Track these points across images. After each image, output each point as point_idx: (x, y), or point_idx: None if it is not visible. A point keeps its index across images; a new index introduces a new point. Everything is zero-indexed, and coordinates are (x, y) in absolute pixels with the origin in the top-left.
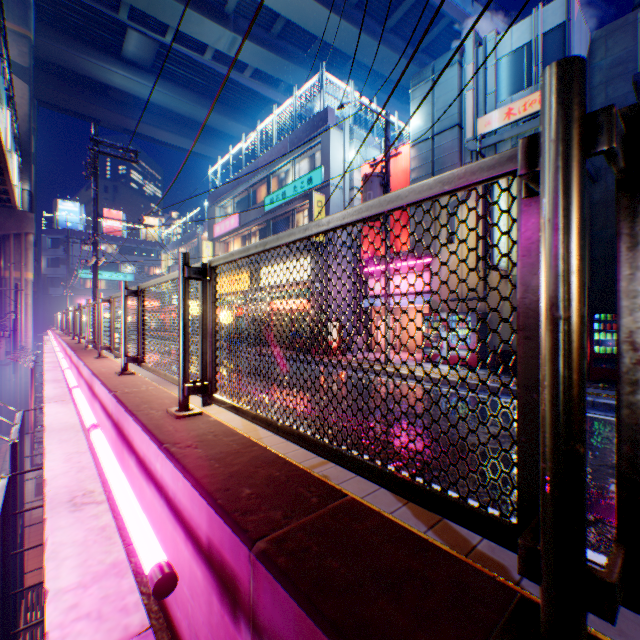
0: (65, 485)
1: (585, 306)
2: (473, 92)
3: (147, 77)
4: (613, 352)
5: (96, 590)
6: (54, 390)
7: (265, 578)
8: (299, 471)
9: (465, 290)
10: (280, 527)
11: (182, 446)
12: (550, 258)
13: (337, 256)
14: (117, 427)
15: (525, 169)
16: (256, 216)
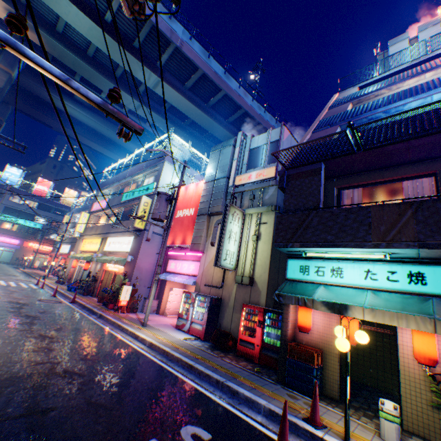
0: None
1: None
2: (237, 161)
3: (87, 111)
4: (274, 343)
5: None
6: None
7: None
8: None
9: (214, 279)
10: None
11: None
12: None
13: (149, 239)
14: None
15: None
16: (117, 203)
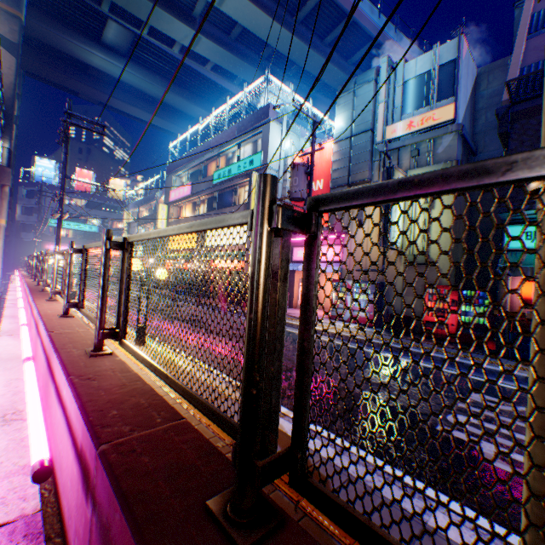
0: (0, 405)
1: (265, 311)
2: (384, 105)
3: (122, 61)
4: (475, 321)
5: (6, 483)
6: (9, 325)
7: (101, 468)
8: (161, 400)
9: (369, 263)
10: (124, 436)
11: (84, 378)
12: (249, 282)
13: None
14: (48, 360)
15: (251, 228)
16: (206, 187)
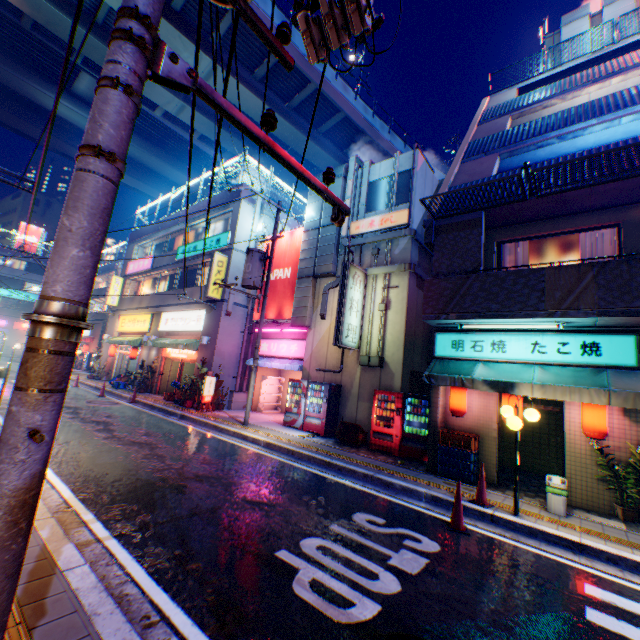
0: None
1: None
2: (351, 201)
3: None
4: (417, 432)
5: None
6: None
7: None
8: None
9: (329, 362)
10: None
11: None
12: None
13: (230, 313)
14: None
15: None
16: (169, 262)
